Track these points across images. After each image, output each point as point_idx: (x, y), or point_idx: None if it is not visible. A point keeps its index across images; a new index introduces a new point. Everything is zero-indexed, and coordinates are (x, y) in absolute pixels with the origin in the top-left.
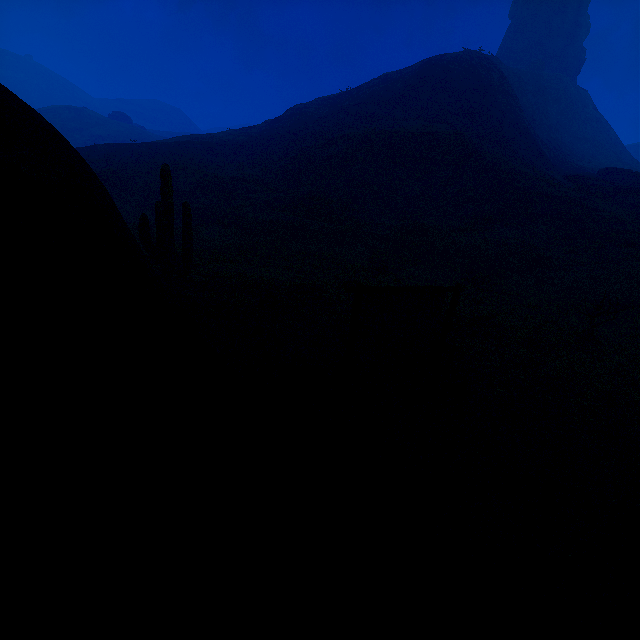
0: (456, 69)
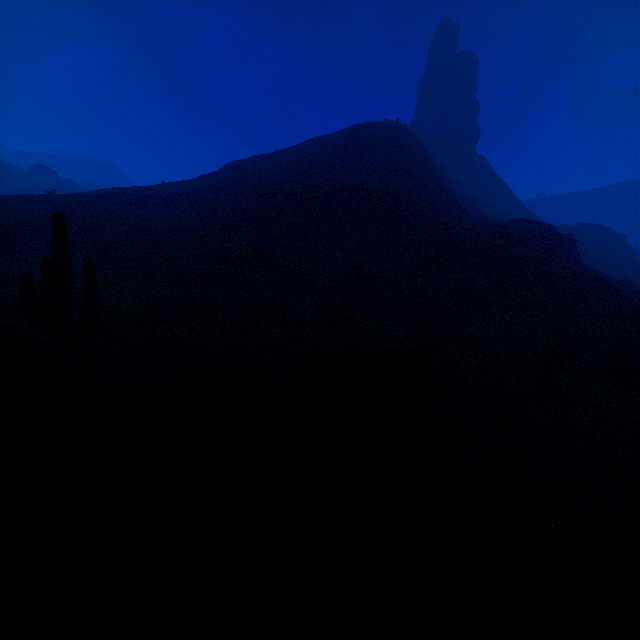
0: (379, 135)
